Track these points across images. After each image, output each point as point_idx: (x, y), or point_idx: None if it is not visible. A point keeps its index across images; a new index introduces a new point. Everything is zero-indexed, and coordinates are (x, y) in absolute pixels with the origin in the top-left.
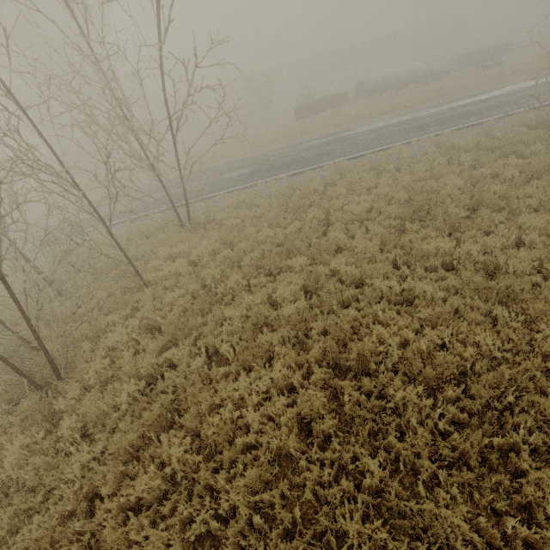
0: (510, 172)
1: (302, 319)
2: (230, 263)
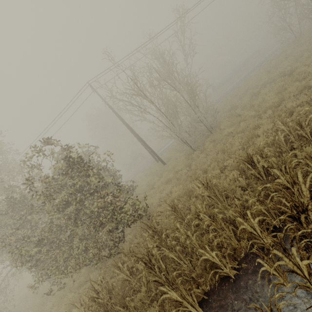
0: (288, 51)
1: (264, 84)
2: (231, 105)
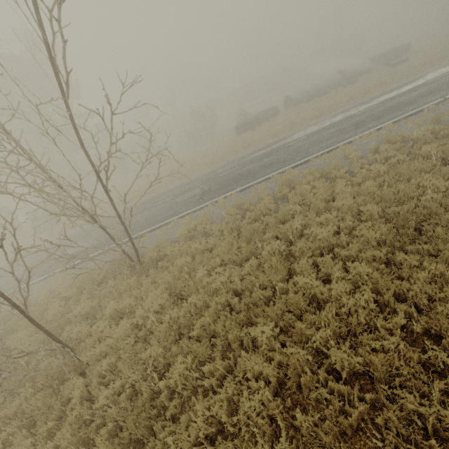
0: None
1: None
2: (176, 334)
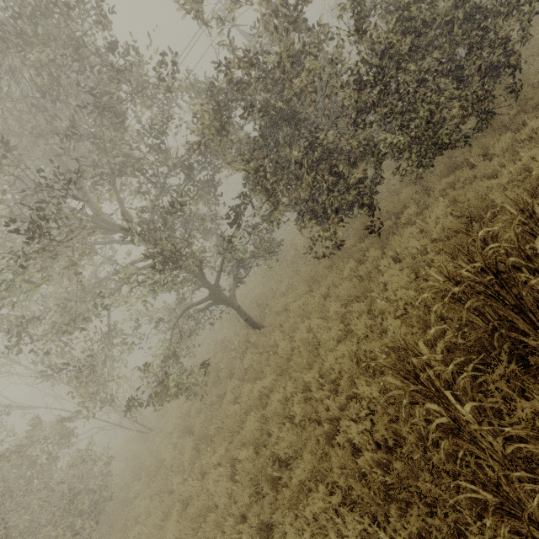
0: None
1: None
2: None
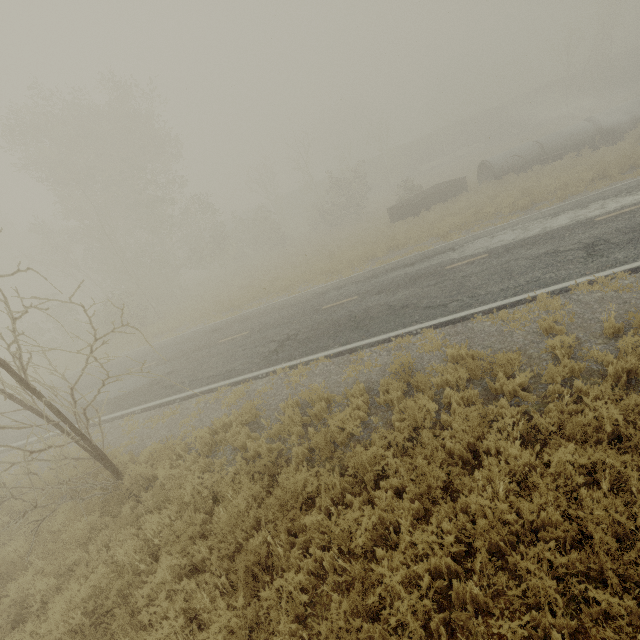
0: None
1: None
2: None
